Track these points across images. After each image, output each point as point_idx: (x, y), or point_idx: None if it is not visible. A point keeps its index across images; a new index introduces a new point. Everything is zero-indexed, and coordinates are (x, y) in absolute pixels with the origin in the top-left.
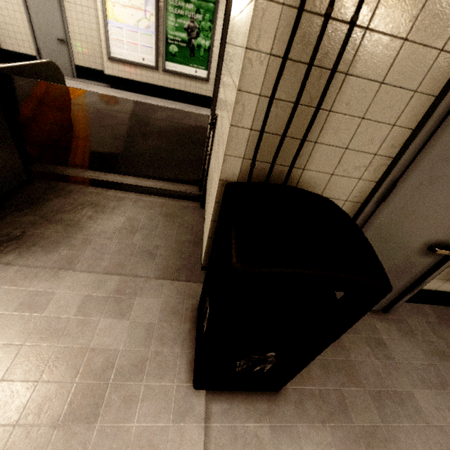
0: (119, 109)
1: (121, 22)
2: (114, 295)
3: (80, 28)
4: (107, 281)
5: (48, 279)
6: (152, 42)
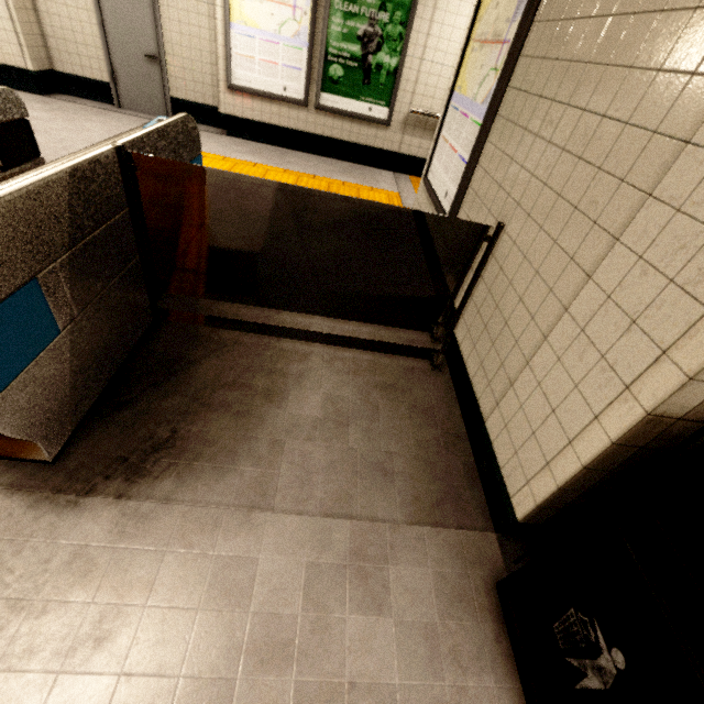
0: (252, 176)
1: (252, 26)
2: (352, 562)
3: (182, 36)
4: (332, 532)
5: (239, 530)
6: (301, 60)
